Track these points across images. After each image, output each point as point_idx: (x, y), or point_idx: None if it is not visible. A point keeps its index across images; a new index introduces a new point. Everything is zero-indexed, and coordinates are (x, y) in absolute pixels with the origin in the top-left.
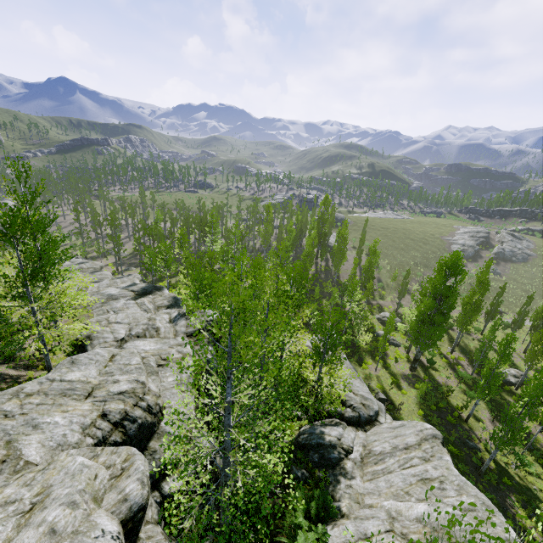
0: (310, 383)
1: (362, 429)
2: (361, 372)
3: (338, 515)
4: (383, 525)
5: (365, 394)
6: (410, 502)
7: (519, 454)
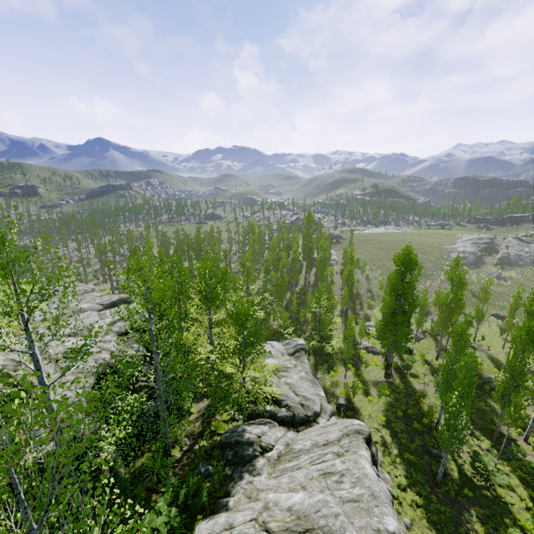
0: (234, 379)
1: (295, 429)
2: (329, 379)
3: (223, 509)
4: (252, 515)
5: (308, 394)
6: (292, 493)
7: (484, 461)
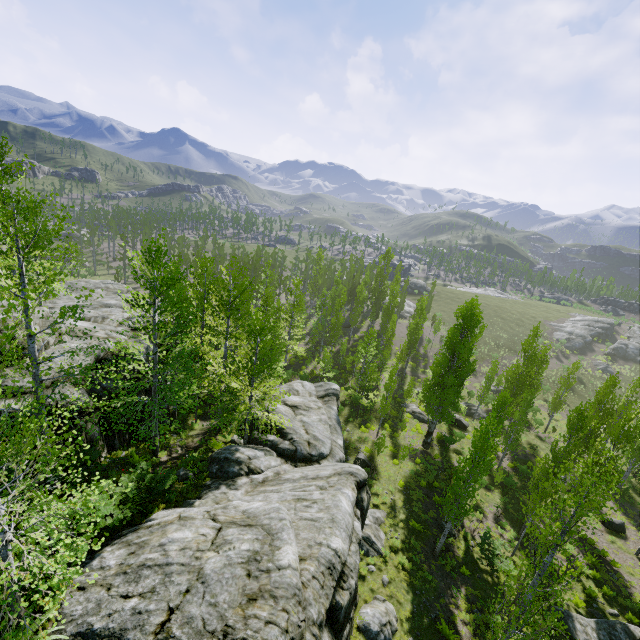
0: (239, 397)
1: (292, 464)
2: (358, 434)
3: (187, 506)
4: (208, 509)
5: (320, 435)
6: (255, 502)
7: (494, 544)
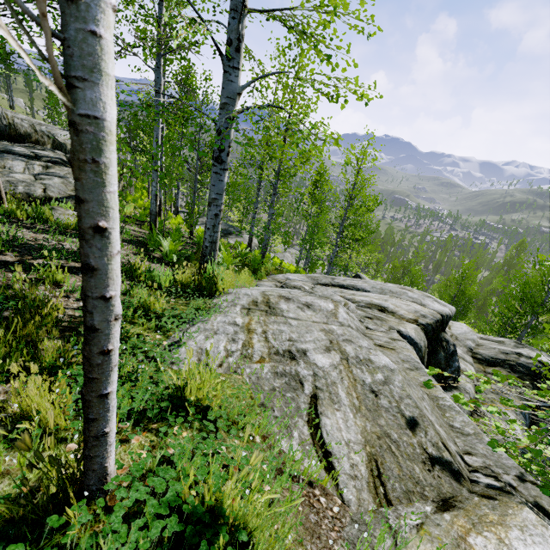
0: None
1: None
2: None
3: None
4: None
5: None
6: None
7: None
